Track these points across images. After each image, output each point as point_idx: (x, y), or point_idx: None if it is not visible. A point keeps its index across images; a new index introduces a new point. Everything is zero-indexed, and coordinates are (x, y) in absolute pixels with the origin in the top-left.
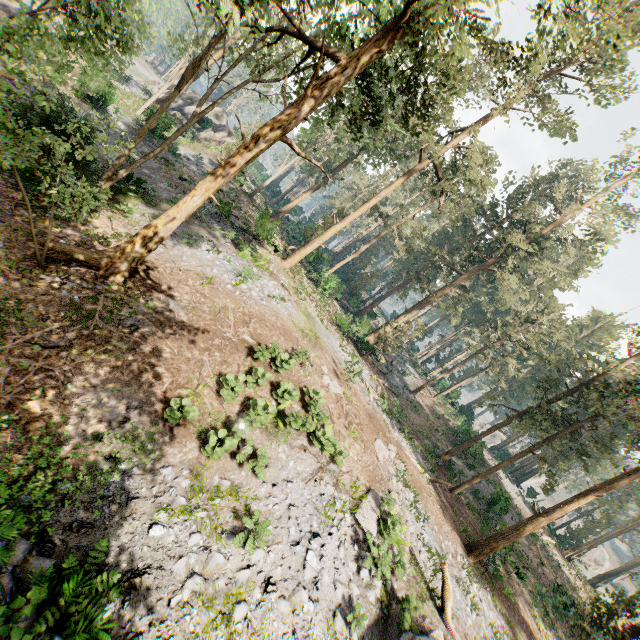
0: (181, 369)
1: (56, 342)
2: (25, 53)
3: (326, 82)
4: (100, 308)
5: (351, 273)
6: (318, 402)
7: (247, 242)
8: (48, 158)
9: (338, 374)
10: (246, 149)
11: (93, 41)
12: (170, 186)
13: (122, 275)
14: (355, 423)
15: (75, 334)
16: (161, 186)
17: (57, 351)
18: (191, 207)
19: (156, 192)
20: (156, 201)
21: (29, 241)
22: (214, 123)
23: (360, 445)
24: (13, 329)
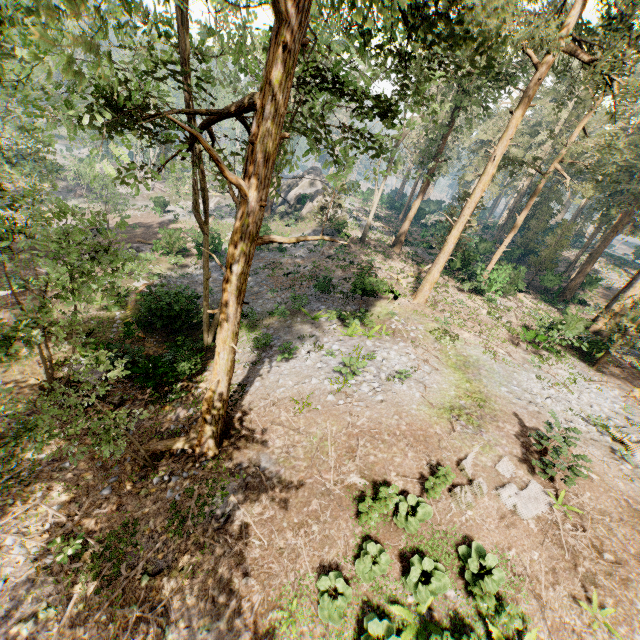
0: (272, 572)
1: (161, 564)
2: (34, 335)
3: (254, 146)
4: (193, 504)
5: (530, 241)
6: (487, 587)
7: (353, 312)
8: (175, 336)
9: (539, 455)
10: (228, 283)
11: (76, 282)
12: (274, 292)
13: (212, 448)
14: (601, 571)
15: (176, 546)
16: (266, 297)
17: (161, 577)
18: (223, 365)
19: (255, 313)
20: (258, 321)
21: (150, 441)
22: (310, 193)
23: (628, 639)
24: (122, 567)
